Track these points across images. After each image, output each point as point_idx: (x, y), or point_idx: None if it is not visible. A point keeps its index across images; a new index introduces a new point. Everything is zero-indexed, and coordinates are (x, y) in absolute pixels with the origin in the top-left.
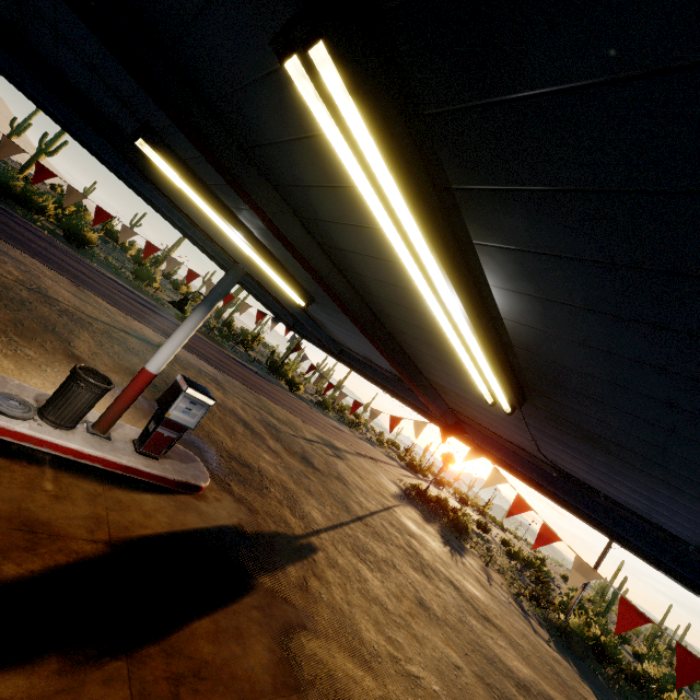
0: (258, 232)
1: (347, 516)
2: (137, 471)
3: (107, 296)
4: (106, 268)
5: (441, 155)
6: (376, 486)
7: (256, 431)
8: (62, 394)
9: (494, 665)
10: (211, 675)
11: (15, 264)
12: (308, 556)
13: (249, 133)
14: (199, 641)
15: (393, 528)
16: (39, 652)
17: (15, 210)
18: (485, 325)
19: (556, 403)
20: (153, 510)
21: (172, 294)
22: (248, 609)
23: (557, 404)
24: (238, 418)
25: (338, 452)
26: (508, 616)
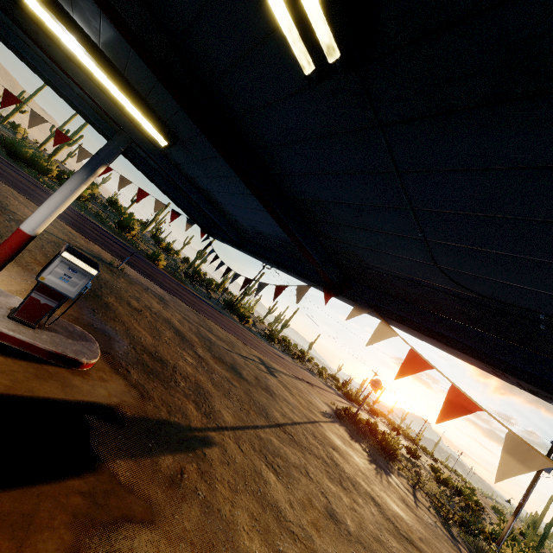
0: (78, 14)
1: (264, 421)
2: None
3: (77, 227)
4: (94, 217)
5: None
6: (306, 403)
7: (187, 339)
8: None
9: None
10: None
11: None
12: (199, 448)
13: None
14: None
15: (315, 439)
16: None
17: (24, 170)
18: None
19: None
20: None
21: (152, 247)
22: (67, 494)
23: None
24: (171, 326)
25: (273, 371)
26: (434, 540)
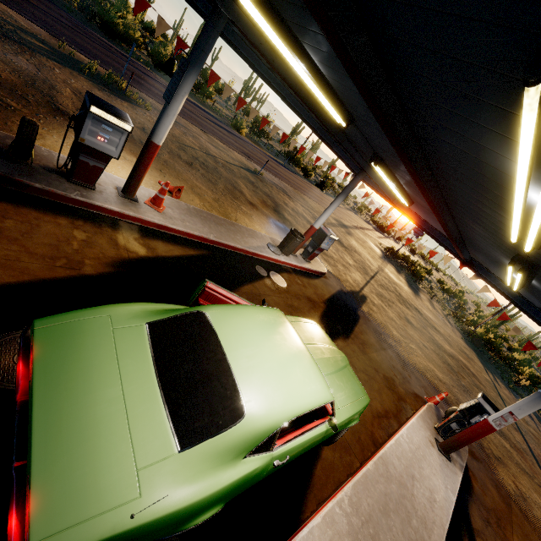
0: (409, 190)
1: (367, 277)
2: (309, 270)
3: (214, 133)
4: None
5: (536, 275)
6: (371, 252)
7: None
8: (290, 243)
9: (439, 347)
10: (365, 343)
11: (187, 131)
12: (365, 301)
13: (461, 218)
14: (359, 334)
15: (386, 281)
16: (338, 336)
17: (124, 50)
18: (524, 283)
19: (536, 294)
20: (321, 287)
21: None
22: (362, 324)
23: (536, 295)
24: (306, 220)
25: (347, 229)
26: (443, 326)
